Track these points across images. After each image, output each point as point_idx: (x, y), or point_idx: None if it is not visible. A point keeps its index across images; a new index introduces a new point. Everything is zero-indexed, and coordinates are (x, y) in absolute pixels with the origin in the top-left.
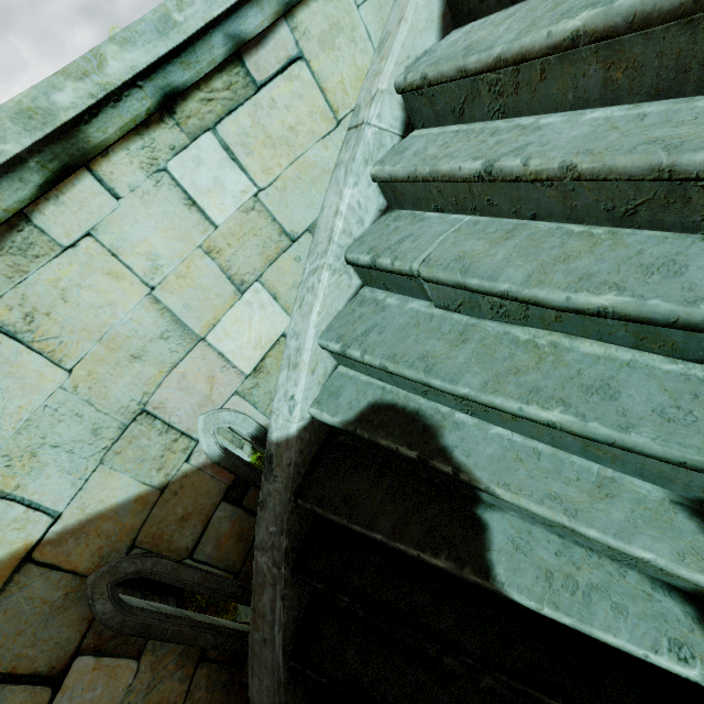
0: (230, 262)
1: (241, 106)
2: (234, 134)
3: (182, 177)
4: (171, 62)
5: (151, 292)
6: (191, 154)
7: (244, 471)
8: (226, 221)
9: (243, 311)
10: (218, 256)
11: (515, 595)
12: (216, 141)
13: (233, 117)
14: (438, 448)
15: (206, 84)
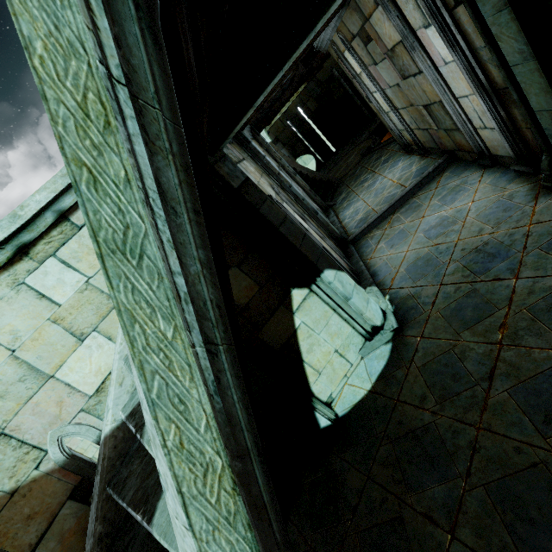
0: (72, 323)
1: (70, 239)
2: (68, 254)
3: (35, 284)
4: (21, 232)
5: (13, 353)
6: (41, 271)
7: (88, 471)
8: (67, 301)
9: (84, 352)
10: (62, 322)
11: (155, 533)
12: (56, 260)
13: (66, 246)
14: (143, 423)
15: (47, 235)
